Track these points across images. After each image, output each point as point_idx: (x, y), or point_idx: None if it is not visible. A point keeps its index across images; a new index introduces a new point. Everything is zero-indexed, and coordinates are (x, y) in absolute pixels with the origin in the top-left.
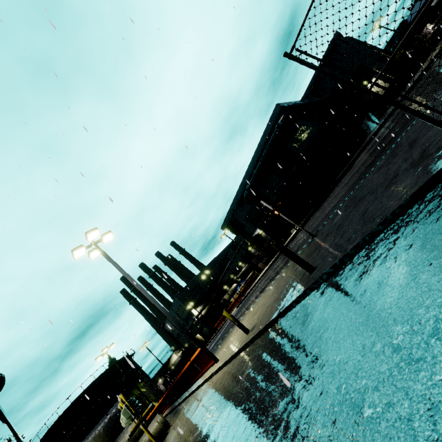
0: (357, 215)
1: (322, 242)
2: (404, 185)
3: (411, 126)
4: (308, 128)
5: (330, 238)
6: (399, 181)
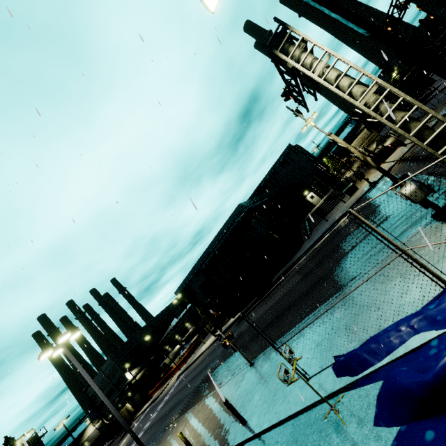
0: (273, 388)
1: (255, 388)
2: (289, 398)
3: (309, 317)
4: (261, 227)
5: (258, 392)
6: (289, 389)
